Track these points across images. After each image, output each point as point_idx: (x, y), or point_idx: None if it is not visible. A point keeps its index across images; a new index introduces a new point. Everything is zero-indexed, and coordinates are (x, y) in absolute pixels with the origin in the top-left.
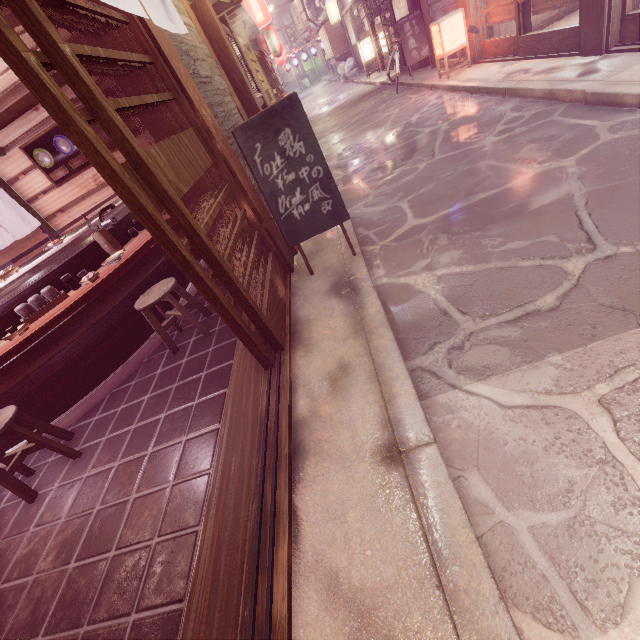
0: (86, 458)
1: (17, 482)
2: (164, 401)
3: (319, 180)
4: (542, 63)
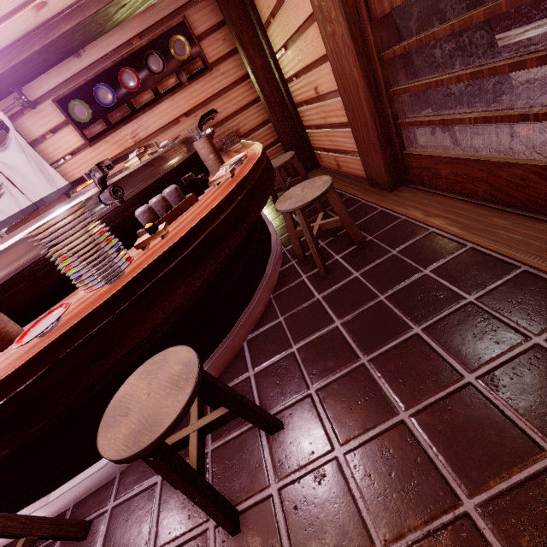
0: (302, 426)
1: (212, 492)
2: (388, 316)
3: (485, 45)
4: (517, 29)
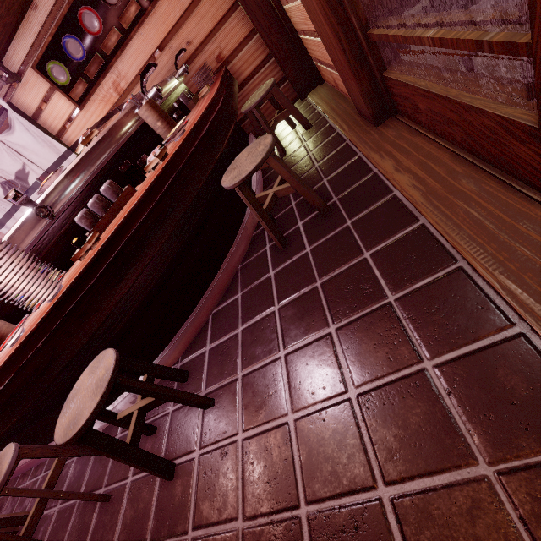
0: (224, 407)
1: (145, 456)
2: (315, 308)
3: None
4: None
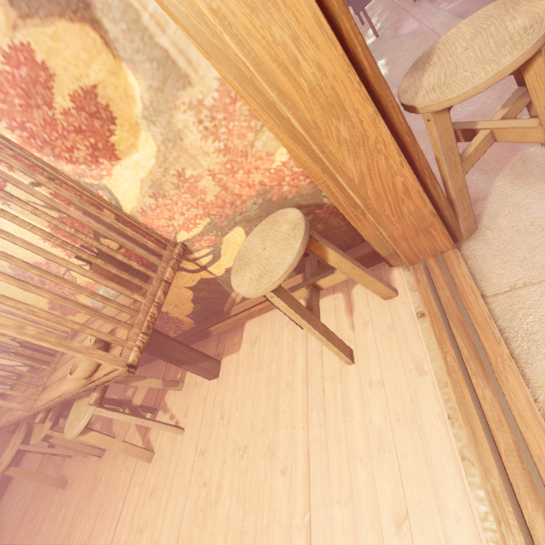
0: None
1: None
2: None
3: None
4: None
